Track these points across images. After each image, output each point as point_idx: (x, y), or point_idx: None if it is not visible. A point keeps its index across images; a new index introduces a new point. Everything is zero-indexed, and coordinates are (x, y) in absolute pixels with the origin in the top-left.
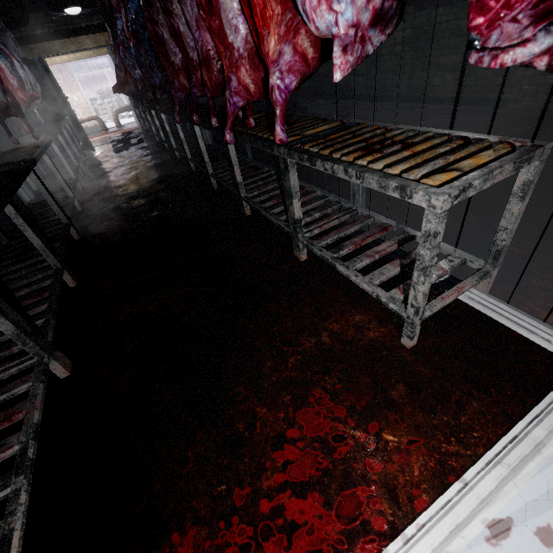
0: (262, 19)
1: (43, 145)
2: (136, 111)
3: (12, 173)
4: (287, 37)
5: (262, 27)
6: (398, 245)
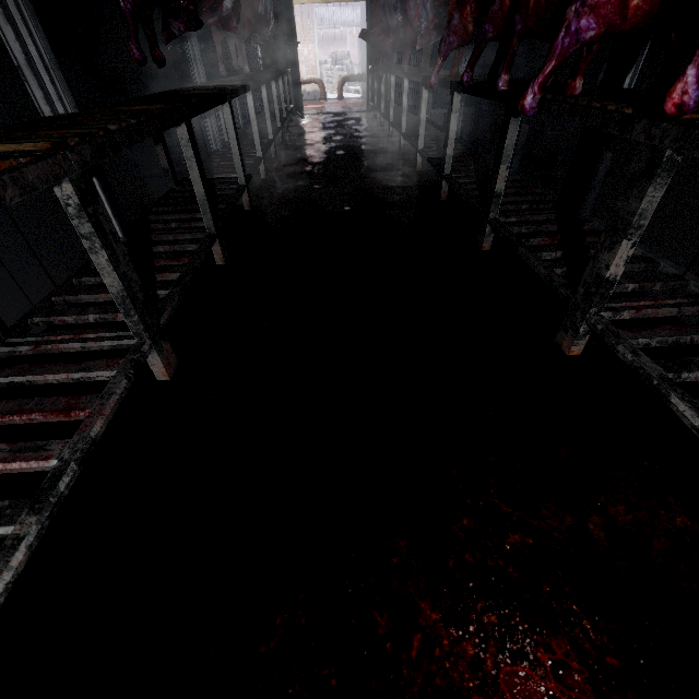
0: None
1: (252, 82)
2: (369, 80)
3: (205, 94)
4: None
5: None
6: None
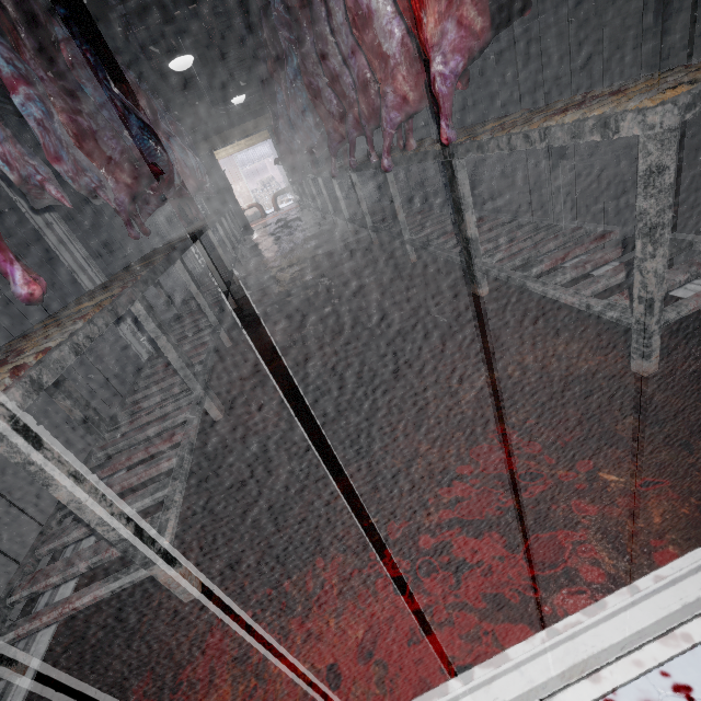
0: (416, 1)
1: (209, 222)
2: (294, 189)
3: (183, 240)
4: (446, 13)
5: (416, 10)
6: (623, 251)
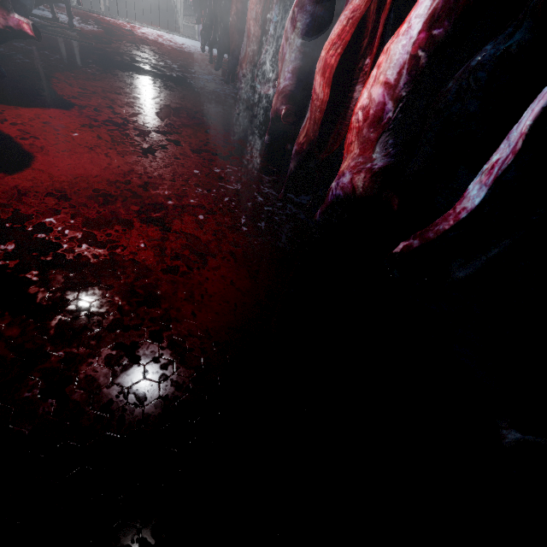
0: None
1: None
2: None
3: None
4: None
5: None
6: None
